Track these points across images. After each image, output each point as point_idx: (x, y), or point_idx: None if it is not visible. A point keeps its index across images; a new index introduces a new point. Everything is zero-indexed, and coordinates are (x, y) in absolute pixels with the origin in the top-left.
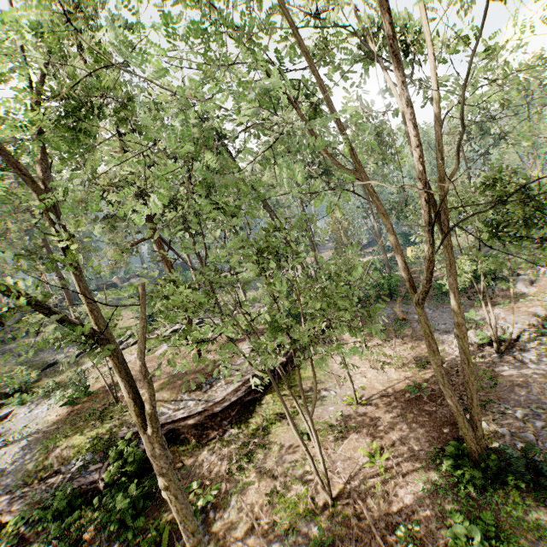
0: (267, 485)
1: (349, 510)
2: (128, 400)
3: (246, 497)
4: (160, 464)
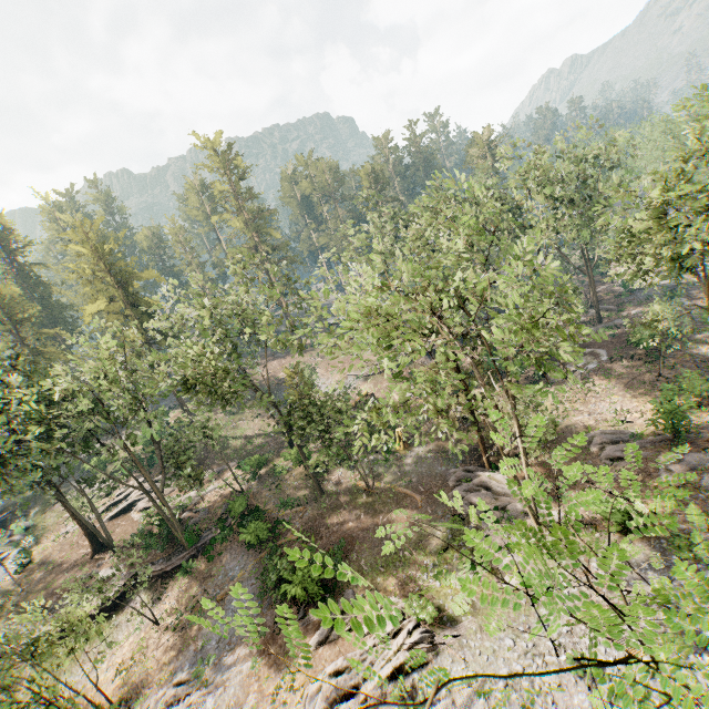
0: None
1: None
2: None
3: None
4: None
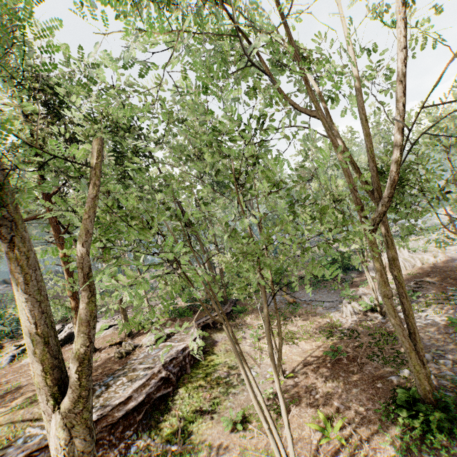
0: None
1: None
2: (31, 340)
3: None
4: None
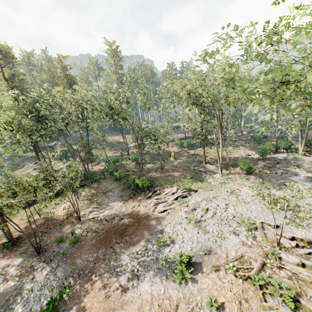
0: None
1: None
2: None
3: None
4: None
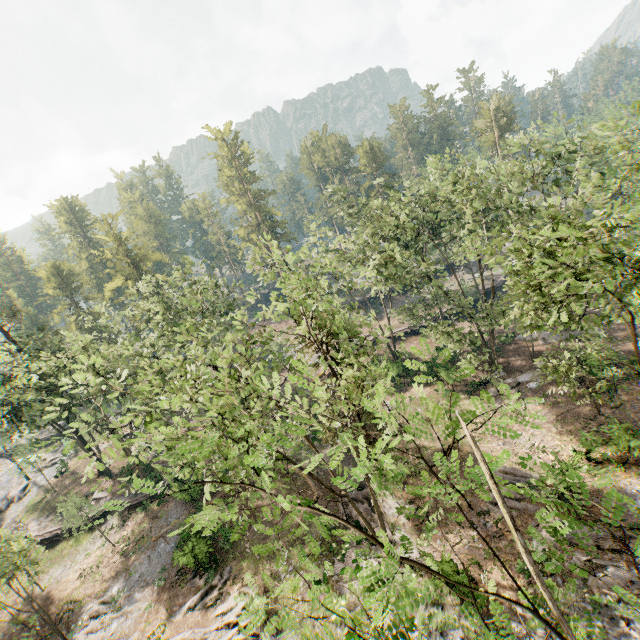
0: None
1: None
2: None
3: None
4: None
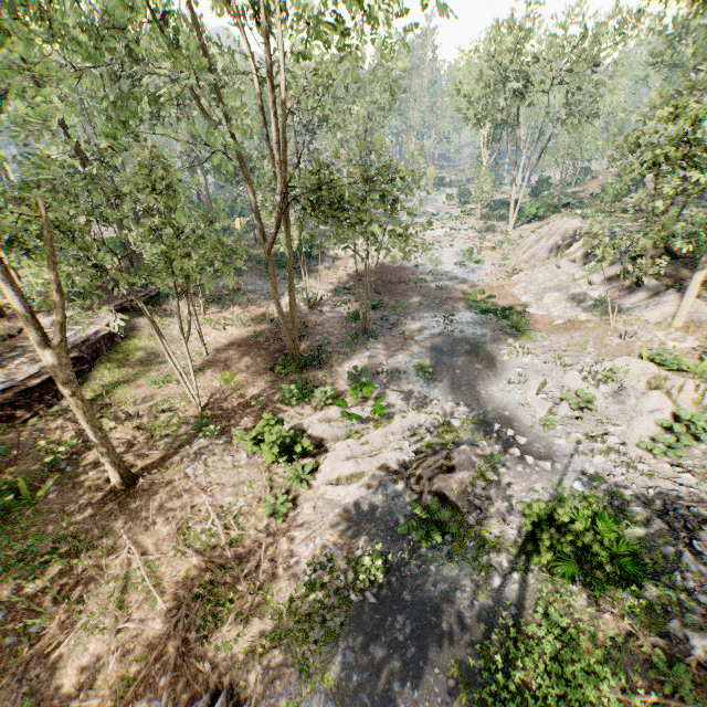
0: (134, 423)
1: (216, 410)
2: (25, 315)
3: (114, 436)
4: (66, 373)
